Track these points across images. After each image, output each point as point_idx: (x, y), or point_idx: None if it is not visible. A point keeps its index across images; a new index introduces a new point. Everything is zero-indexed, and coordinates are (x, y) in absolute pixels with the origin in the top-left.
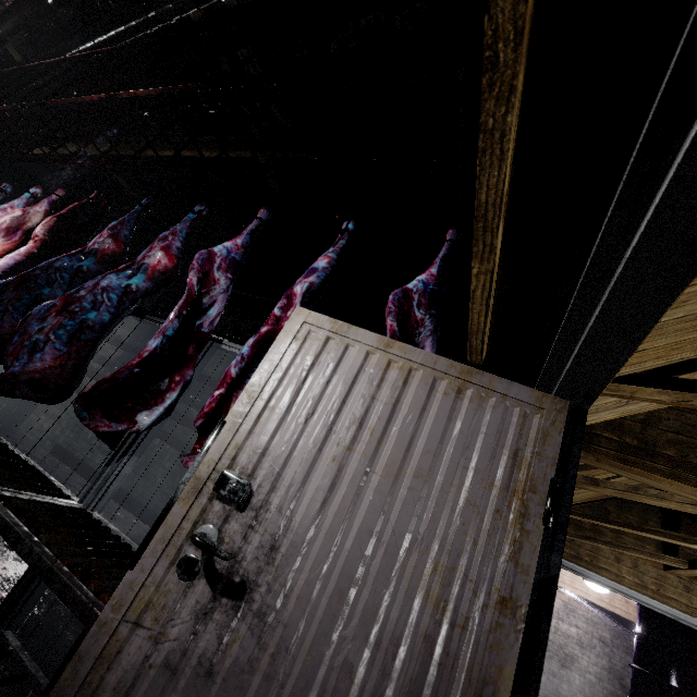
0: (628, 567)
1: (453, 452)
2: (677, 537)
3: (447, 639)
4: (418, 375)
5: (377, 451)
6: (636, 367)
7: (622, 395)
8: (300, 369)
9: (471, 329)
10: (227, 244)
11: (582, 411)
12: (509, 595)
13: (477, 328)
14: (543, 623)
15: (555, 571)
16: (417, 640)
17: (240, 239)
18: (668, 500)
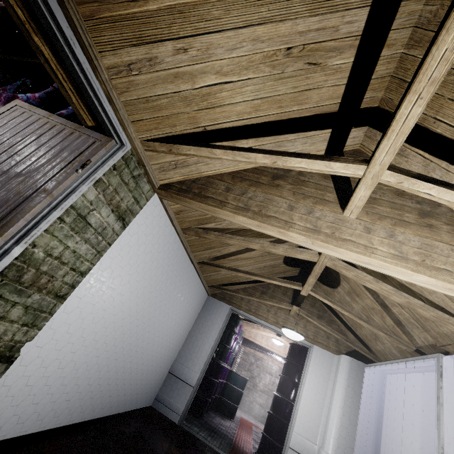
0: (272, 314)
1: (56, 151)
2: (267, 277)
3: (15, 200)
4: (58, 127)
5: (23, 148)
6: (151, 134)
7: (154, 150)
8: (5, 121)
9: (68, 101)
10: (28, 94)
11: (123, 146)
12: (47, 188)
13: (69, 99)
14: (62, 202)
15: (77, 189)
16: (3, 200)
17: (38, 94)
18: (233, 238)
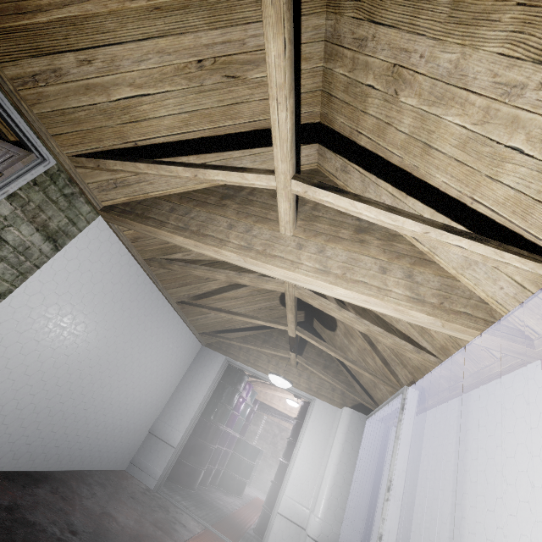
0: (273, 365)
1: None
2: (250, 317)
3: None
4: None
5: None
6: (78, 149)
7: (84, 167)
8: None
9: None
10: None
11: (45, 161)
12: None
13: None
14: None
15: None
16: None
17: None
18: (198, 269)
